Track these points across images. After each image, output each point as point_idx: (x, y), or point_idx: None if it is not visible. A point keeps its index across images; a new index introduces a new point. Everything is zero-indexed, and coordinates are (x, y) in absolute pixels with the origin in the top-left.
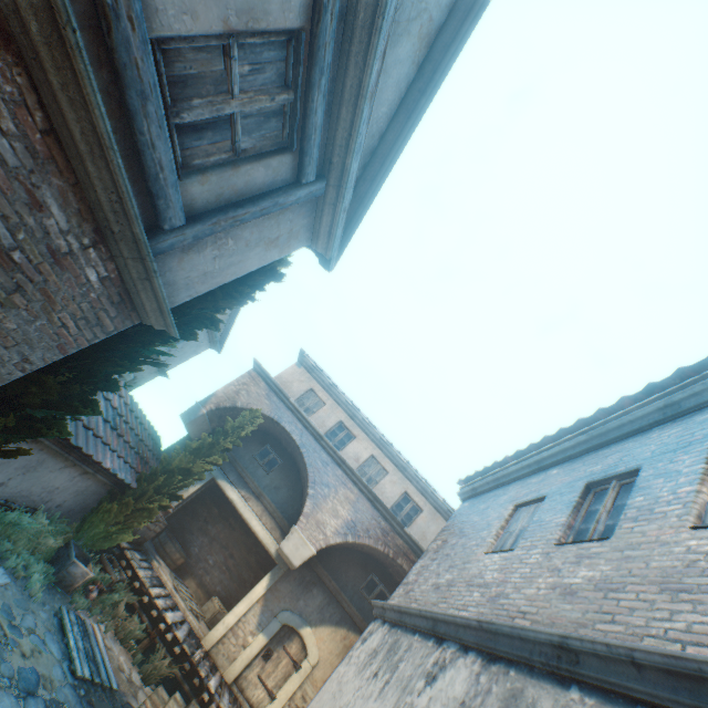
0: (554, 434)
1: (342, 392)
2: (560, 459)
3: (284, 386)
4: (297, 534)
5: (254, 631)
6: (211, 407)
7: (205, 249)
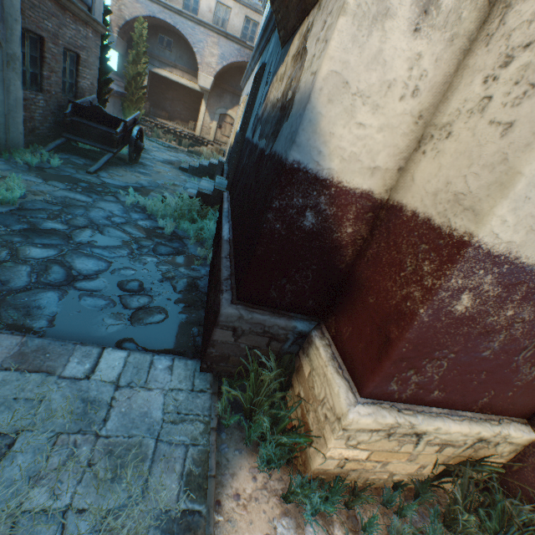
0: None
1: None
2: None
3: None
4: (202, 76)
5: (211, 123)
6: (117, 31)
7: None
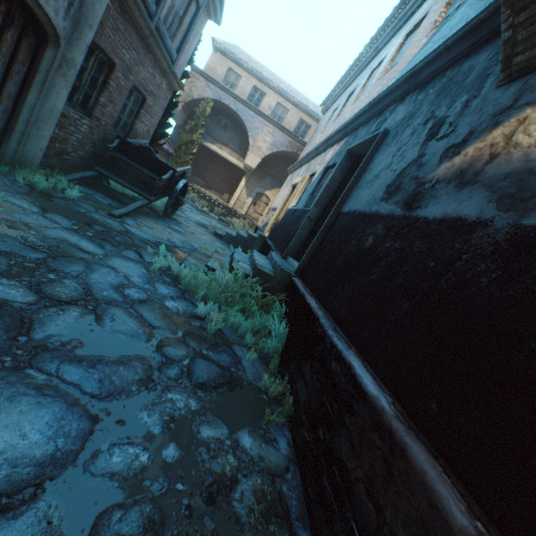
0: (348, 70)
1: (249, 64)
2: (350, 83)
3: (213, 73)
4: (250, 156)
5: (246, 198)
6: (182, 105)
7: (181, 57)
